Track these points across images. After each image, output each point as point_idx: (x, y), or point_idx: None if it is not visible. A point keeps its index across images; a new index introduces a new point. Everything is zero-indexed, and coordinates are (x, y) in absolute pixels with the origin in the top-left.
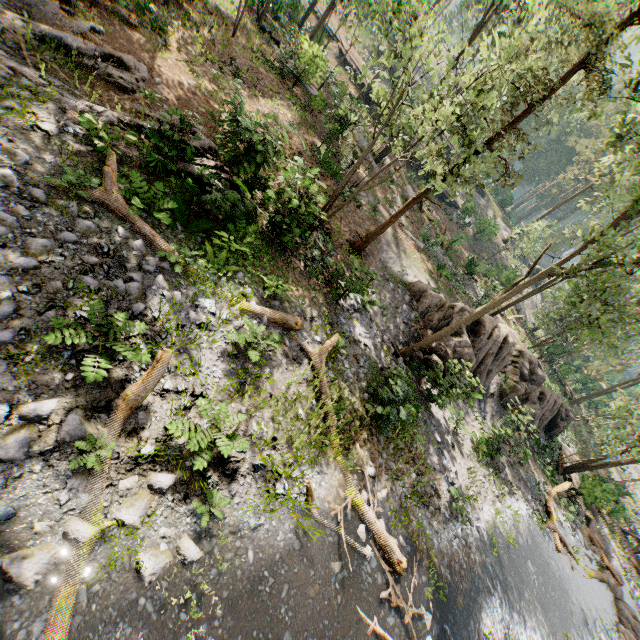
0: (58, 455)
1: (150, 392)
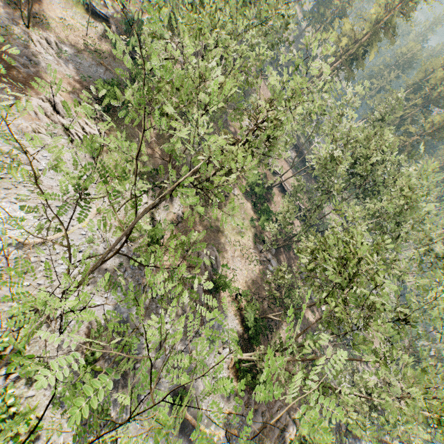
0: None
1: None
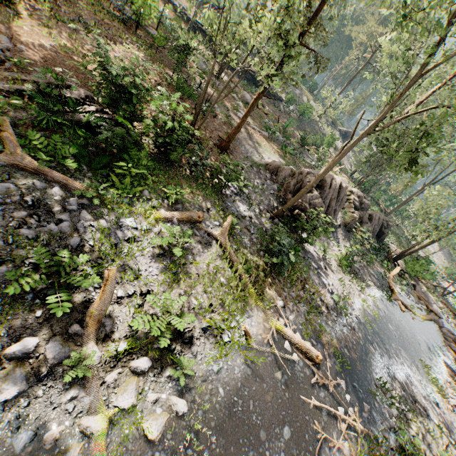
0: (53, 377)
1: (109, 304)
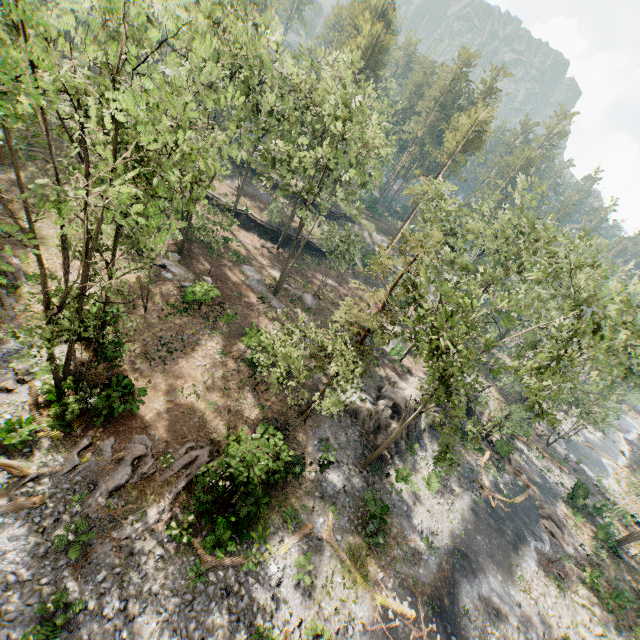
0: None
1: None
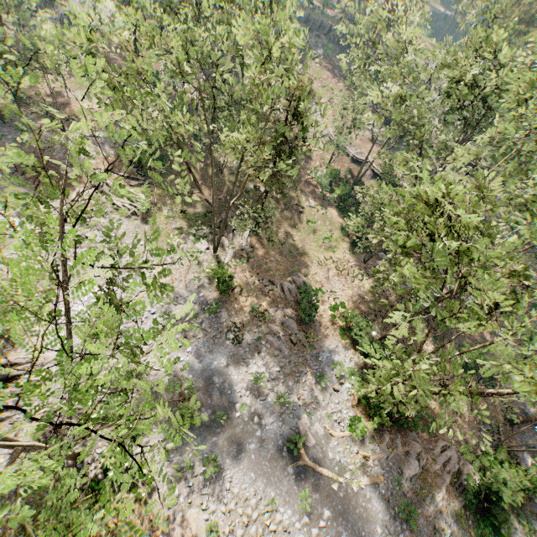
0: None
1: None
